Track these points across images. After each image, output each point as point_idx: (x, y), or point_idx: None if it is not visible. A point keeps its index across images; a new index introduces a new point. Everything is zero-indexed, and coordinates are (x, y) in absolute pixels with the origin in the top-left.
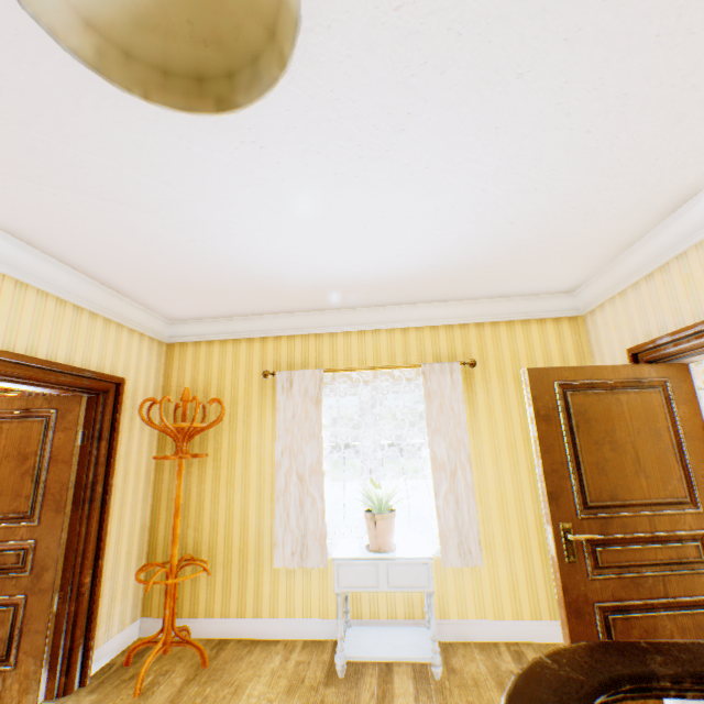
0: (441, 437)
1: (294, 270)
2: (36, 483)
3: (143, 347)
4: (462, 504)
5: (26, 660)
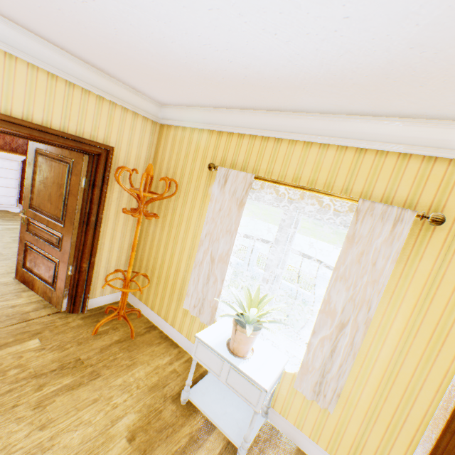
0: (344, 286)
1: (210, 49)
2: (64, 203)
3: (136, 124)
4: (337, 356)
5: (59, 290)
